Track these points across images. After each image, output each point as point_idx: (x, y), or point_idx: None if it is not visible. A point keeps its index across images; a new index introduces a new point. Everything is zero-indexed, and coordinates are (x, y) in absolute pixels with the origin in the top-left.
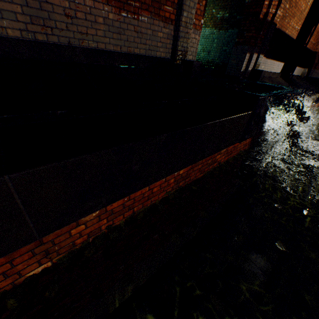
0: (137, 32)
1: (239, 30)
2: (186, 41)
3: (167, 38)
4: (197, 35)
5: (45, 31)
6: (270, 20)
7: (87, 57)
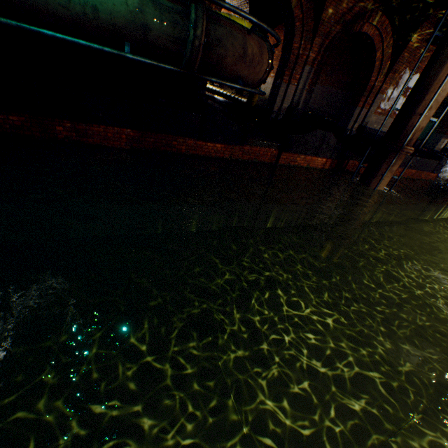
0: None
1: (439, 125)
2: None
3: None
4: None
5: (384, 129)
6: None
7: None
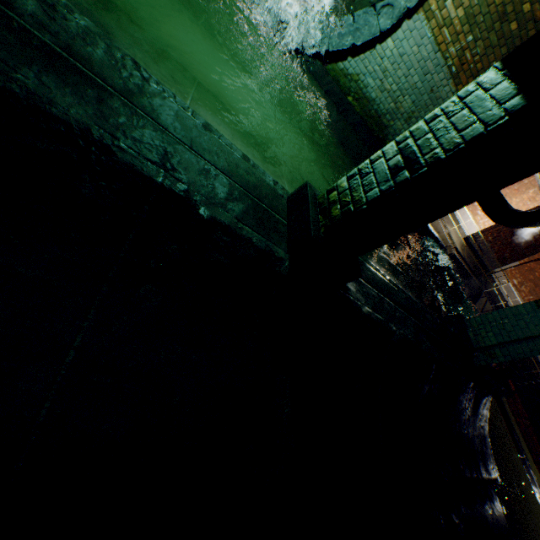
0: None
1: None
2: None
3: None
4: None
5: None
6: None
7: None
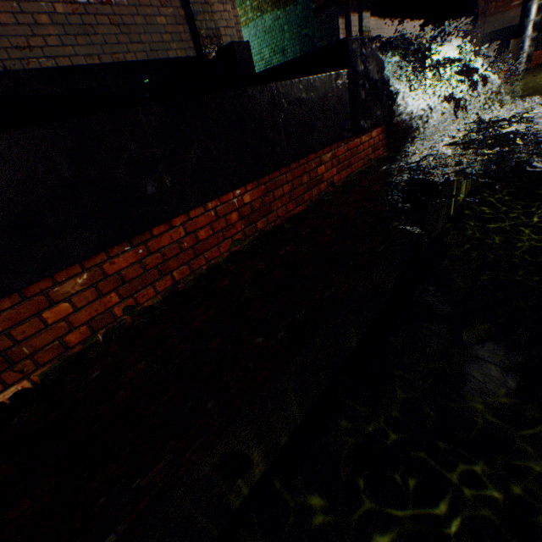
0: (118, 25)
1: None
2: (211, 18)
3: (177, 23)
4: (227, 4)
5: None
6: None
7: (44, 85)
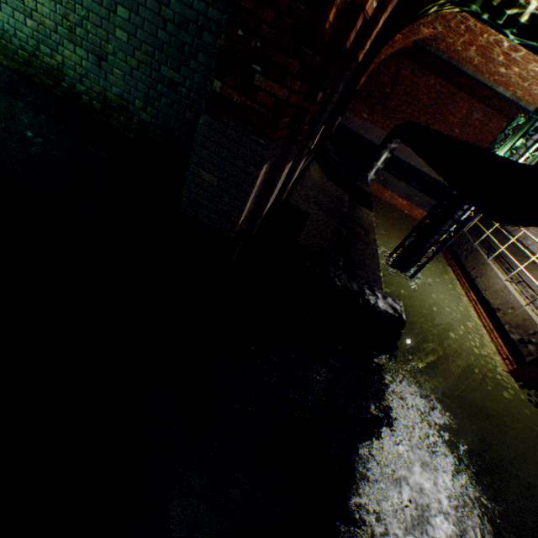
0: None
1: (230, 38)
2: None
3: None
4: None
5: None
6: (353, 41)
7: None
